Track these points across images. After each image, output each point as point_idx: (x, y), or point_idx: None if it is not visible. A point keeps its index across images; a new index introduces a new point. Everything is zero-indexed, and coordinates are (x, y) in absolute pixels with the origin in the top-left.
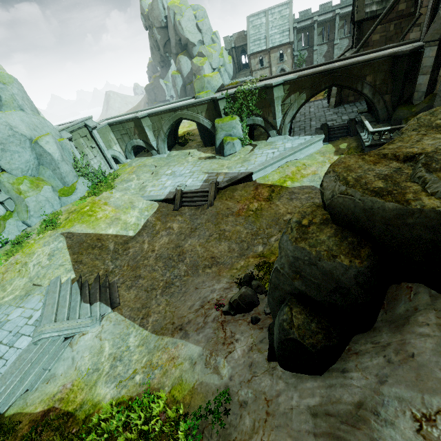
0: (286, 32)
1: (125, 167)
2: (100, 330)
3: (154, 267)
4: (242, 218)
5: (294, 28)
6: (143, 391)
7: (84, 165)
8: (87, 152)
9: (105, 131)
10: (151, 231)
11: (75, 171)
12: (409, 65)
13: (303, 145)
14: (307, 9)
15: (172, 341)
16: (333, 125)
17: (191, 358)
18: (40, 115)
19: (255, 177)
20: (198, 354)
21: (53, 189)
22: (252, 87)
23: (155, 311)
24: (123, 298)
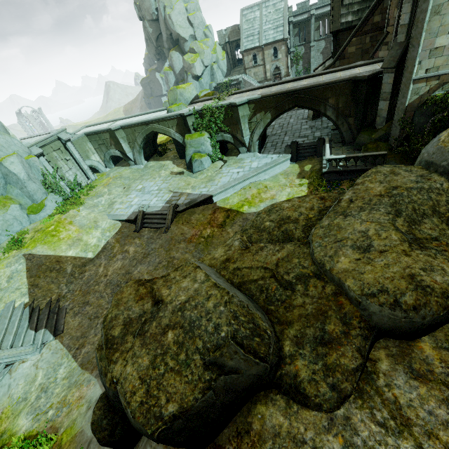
0: (280, 28)
1: (103, 178)
2: (39, 358)
3: (102, 293)
4: (192, 245)
5: (290, 22)
6: (47, 428)
7: (57, 178)
8: (61, 165)
9: (82, 141)
10: (109, 254)
11: (44, 188)
12: (369, 90)
13: (267, 166)
14: (305, 0)
15: (89, 378)
16: (303, 143)
17: (90, 401)
18: (8, 132)
19: (216, 199)
20: (96, 398)
21: (21, 207)
22: (218, 105)
23: (90, 342)
24: (68, 325)
